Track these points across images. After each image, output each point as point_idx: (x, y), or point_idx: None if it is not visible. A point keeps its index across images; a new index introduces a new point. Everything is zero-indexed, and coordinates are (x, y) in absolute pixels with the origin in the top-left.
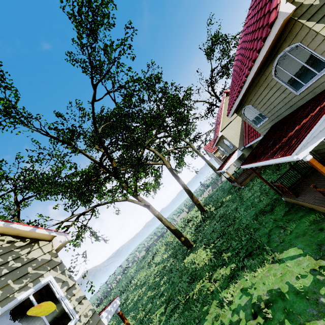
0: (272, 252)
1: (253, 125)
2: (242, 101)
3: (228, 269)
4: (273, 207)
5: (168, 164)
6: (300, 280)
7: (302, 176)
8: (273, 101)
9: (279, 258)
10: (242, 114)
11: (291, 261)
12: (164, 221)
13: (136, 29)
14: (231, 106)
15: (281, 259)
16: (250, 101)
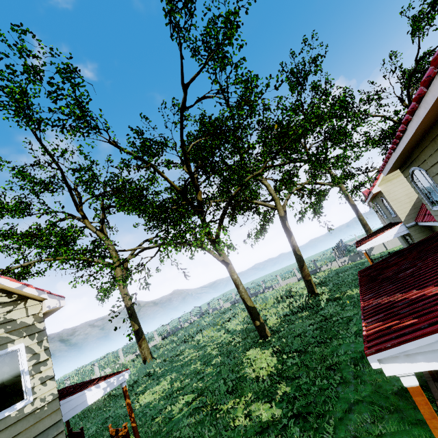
0: None
1: (427, 203)
2: (410, 156)
3: (269, 413)
4: None
5: (281, 210)
6: None
7: None
8: None
9: None
10: (410, 177)
11: None
12: (240, 291)
13: None
14: (384, 160)
15: None
16: (422, 162)
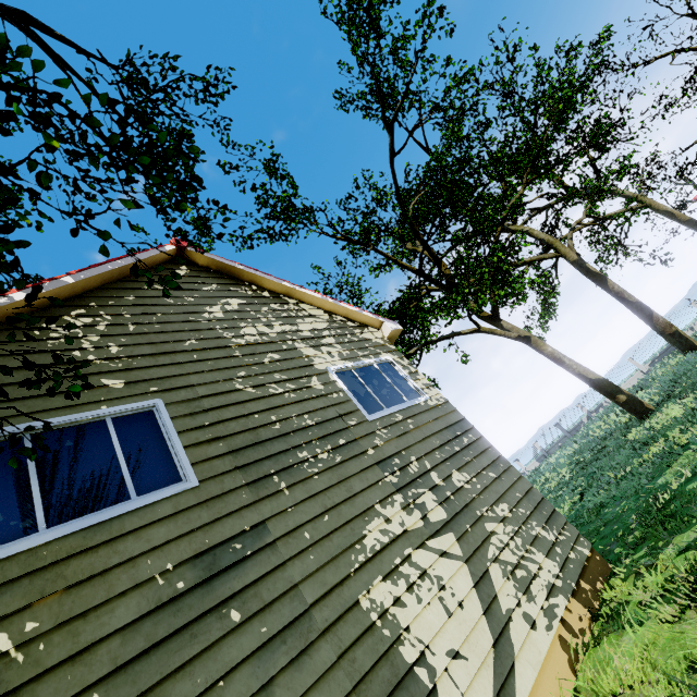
0: None
1: None
2: None
3: None
4: None
5: (570, 253)
6: None
7: None
8: None
9: None
10: None
11: None
12: (568, 365)
13: None
14: None
15: None
16: None
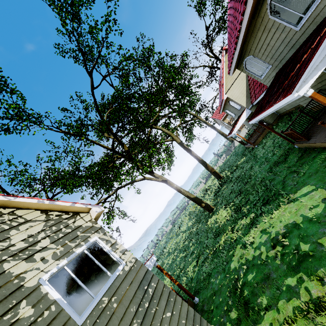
0: (287, 194)
1: (257, 78)
2: (241, 54)
3: (248, 219)
4: (286, 157)
5: (177, 139)
6: (312, 210)
7: (313, 119)
8: (273, 44)
9: (293, 198)
10: (244, 68)
11: (304, 197)
12: (183, 192)
13: (117, 0)
14: (230, 62)
15: (295, 198)
16: (249, 52)
